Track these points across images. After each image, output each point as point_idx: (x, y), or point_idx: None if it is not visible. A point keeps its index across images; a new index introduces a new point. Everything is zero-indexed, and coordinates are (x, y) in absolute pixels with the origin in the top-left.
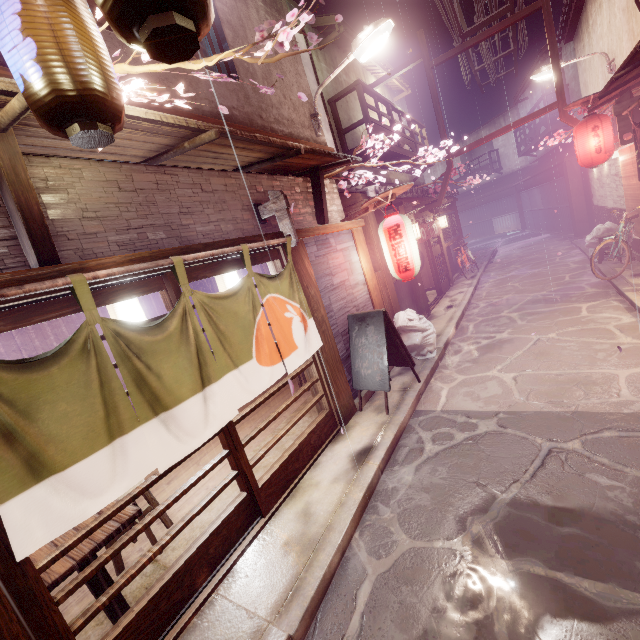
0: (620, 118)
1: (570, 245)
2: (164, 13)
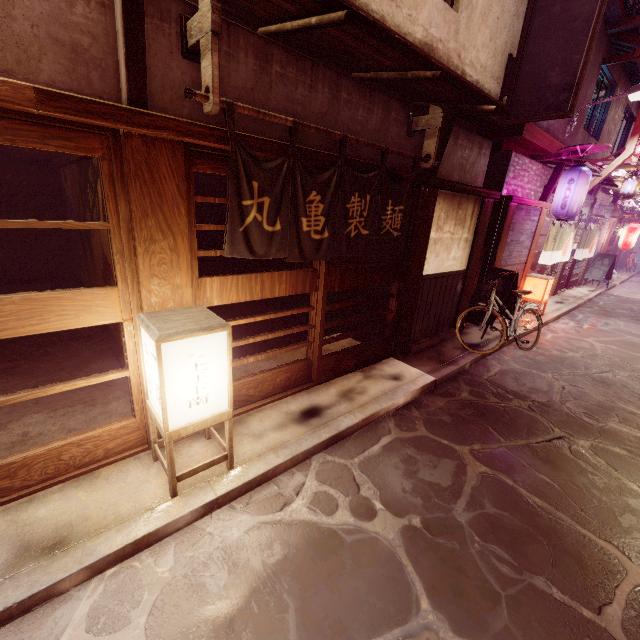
0: None
1: None
2: None
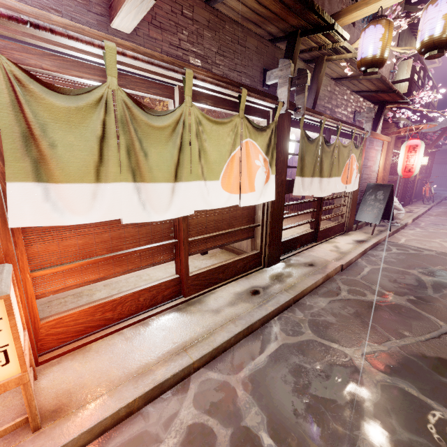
0: None
1: None
2: (442, 50)
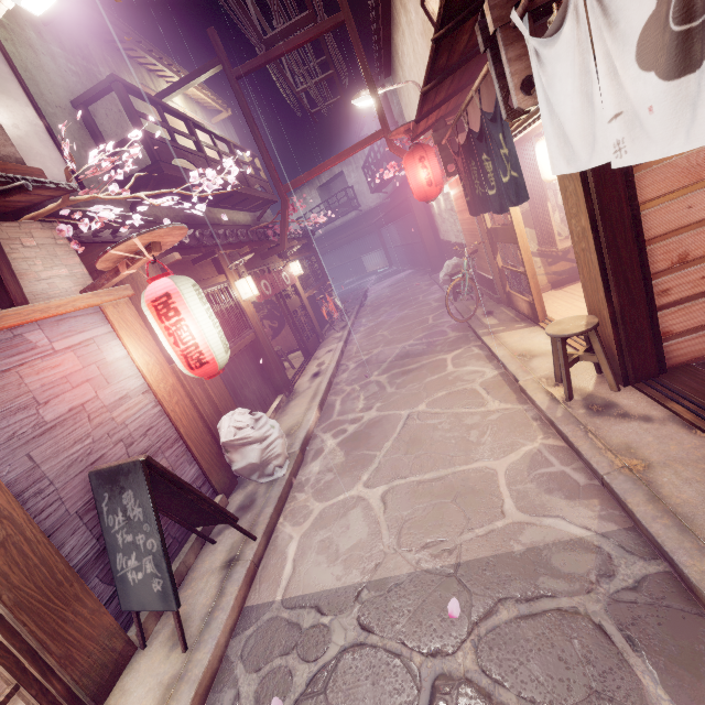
0: (441, 147)
1: (430, 280)
2: None
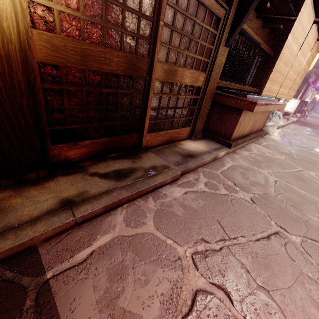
0: None
1: None
2: None
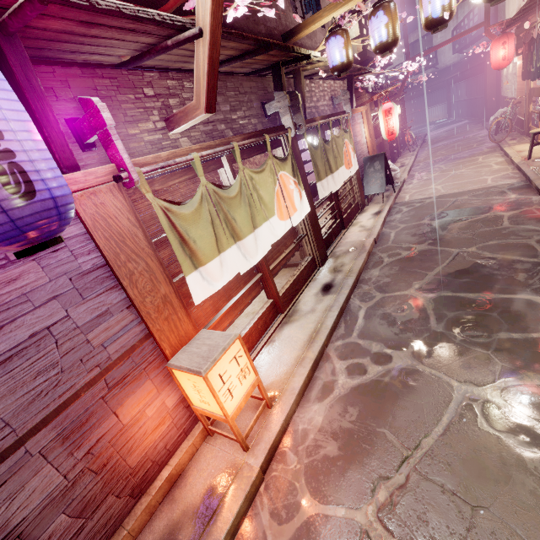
0: (518, 38)
1: (481, 127)
2: (391, 50)
